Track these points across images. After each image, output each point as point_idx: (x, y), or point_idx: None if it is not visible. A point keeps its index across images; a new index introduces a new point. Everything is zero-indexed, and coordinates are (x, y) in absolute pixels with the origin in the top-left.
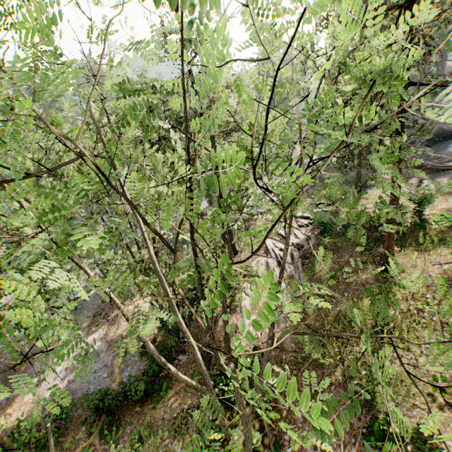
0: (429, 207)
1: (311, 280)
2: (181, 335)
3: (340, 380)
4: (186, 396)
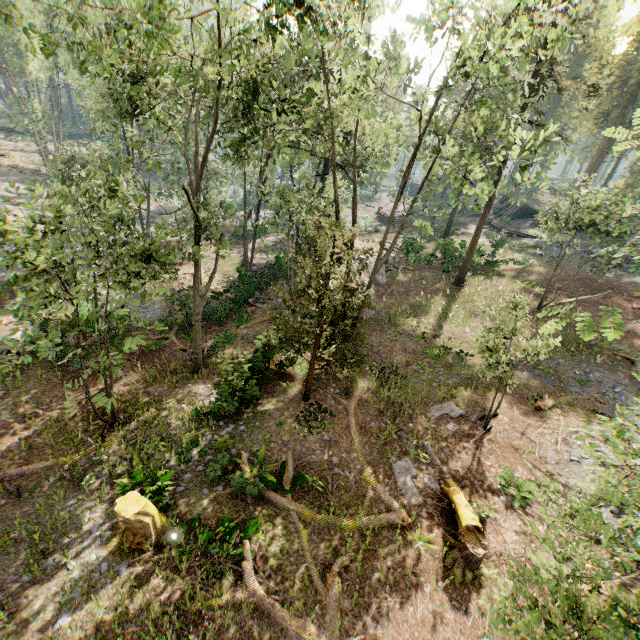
0: (501, 255)
1: (393, 282)
2: (257, 293)
3: (410, 332)
4: (269, 326)
